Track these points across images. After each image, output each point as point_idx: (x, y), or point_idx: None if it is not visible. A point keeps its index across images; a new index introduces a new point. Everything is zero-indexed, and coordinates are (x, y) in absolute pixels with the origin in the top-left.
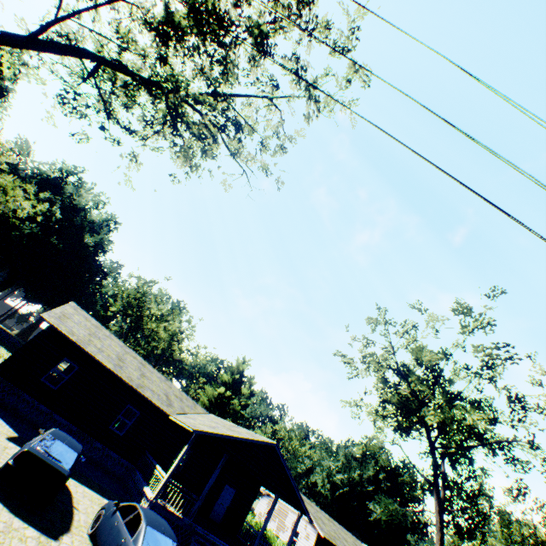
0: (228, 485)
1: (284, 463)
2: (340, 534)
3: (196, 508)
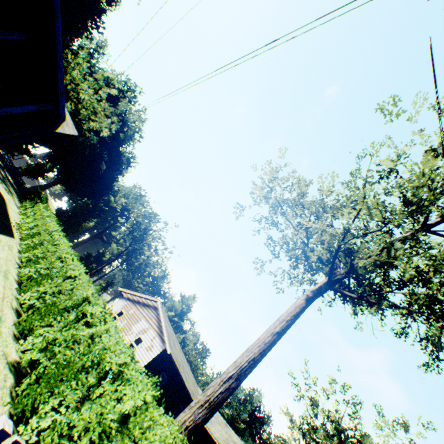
0: None
1: None
2: None
3: None
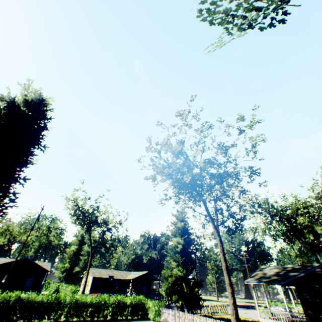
0: (30, 278)
1: (33, 261)
2: (112, 273)
3: None
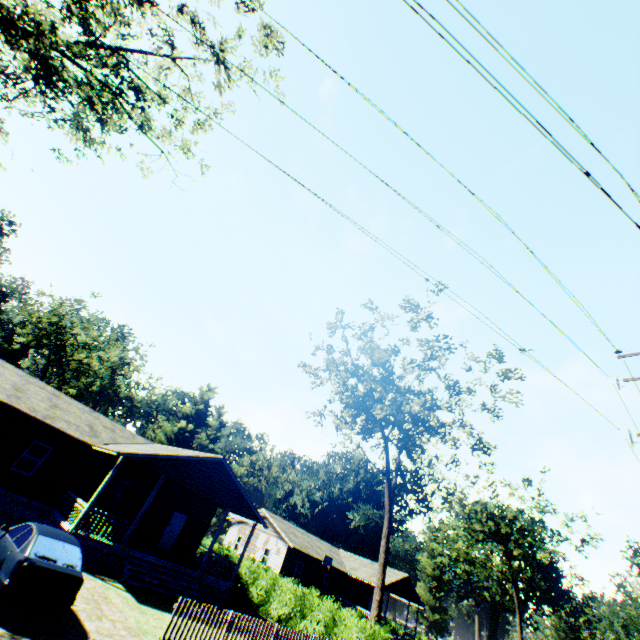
0: (178, 512)
1: (234, 476)
2: (315, 544)
3: (130, 533)
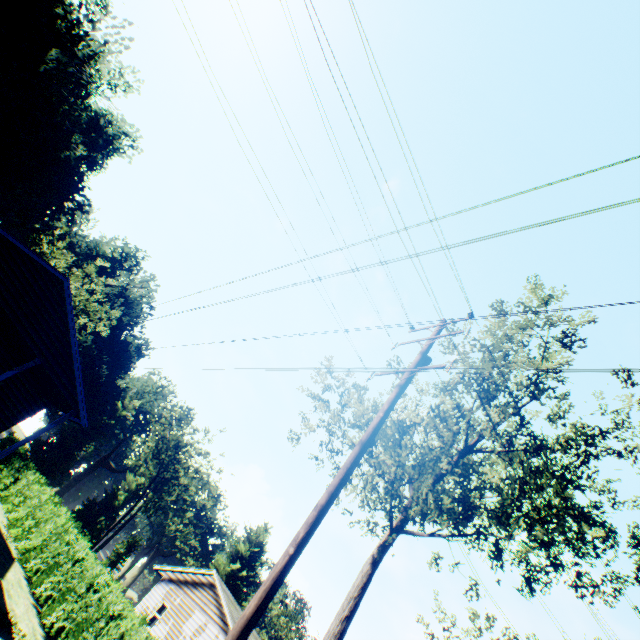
0: None
1: None
2: None
3: None
